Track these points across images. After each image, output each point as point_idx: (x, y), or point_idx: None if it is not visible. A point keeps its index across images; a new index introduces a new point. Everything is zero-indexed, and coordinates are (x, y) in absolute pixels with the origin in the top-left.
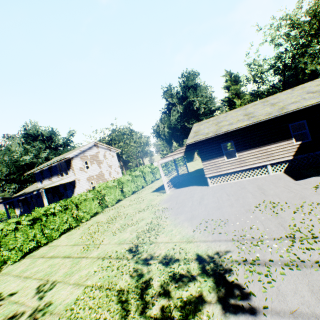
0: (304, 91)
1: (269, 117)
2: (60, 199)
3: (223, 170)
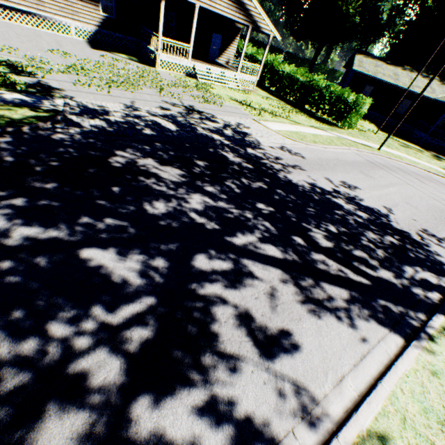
0: None
1: None
2: None
3: (11, 2)
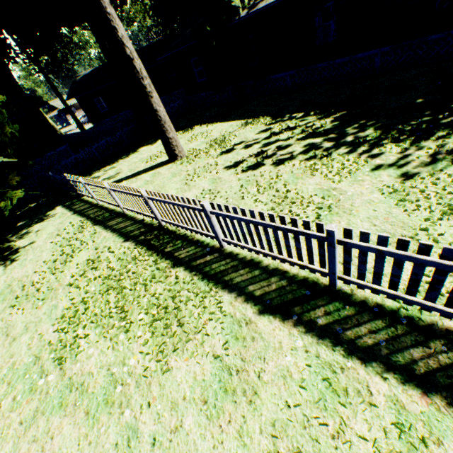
0: None
1: None
2: None
3: None
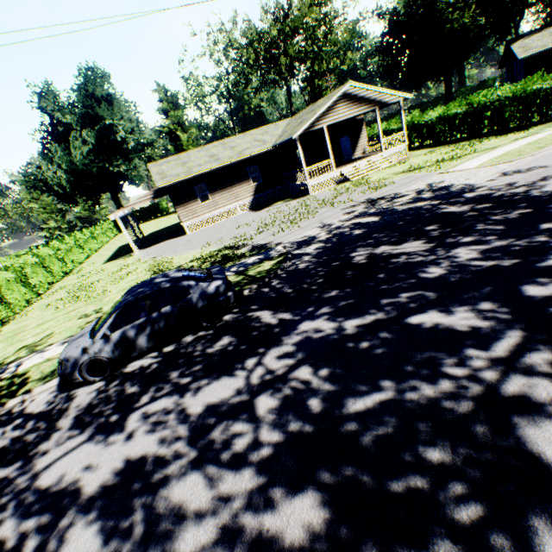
0: (253, 138)
1: (233, 160)
2: None
3: (200, 215)
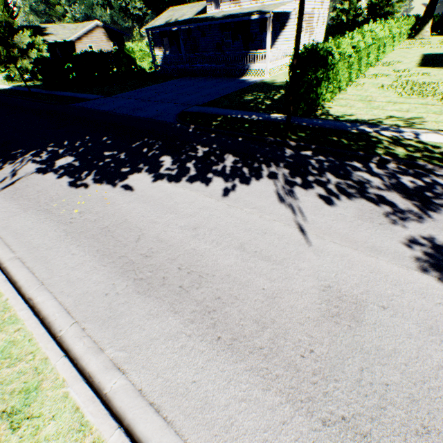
0: None
1: None
2: (244, 47)
3: None
